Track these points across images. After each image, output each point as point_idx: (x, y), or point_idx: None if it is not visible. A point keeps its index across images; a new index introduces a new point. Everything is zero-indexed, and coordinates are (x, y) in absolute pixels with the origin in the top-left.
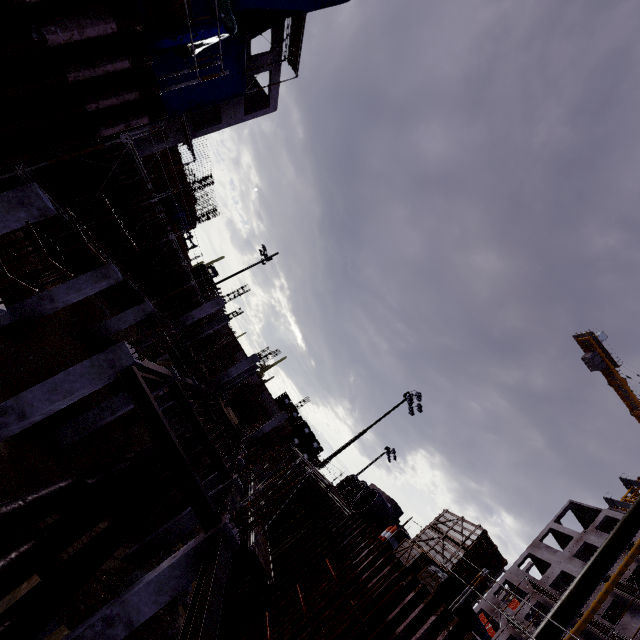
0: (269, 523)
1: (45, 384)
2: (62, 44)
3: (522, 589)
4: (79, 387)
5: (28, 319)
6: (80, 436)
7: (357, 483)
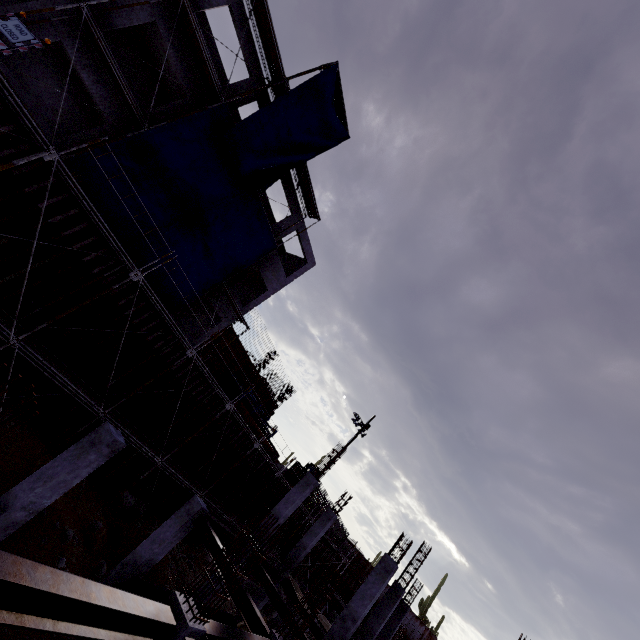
0: None
1: None
2: None
3: None
4: None
5: None
6: None
7: None
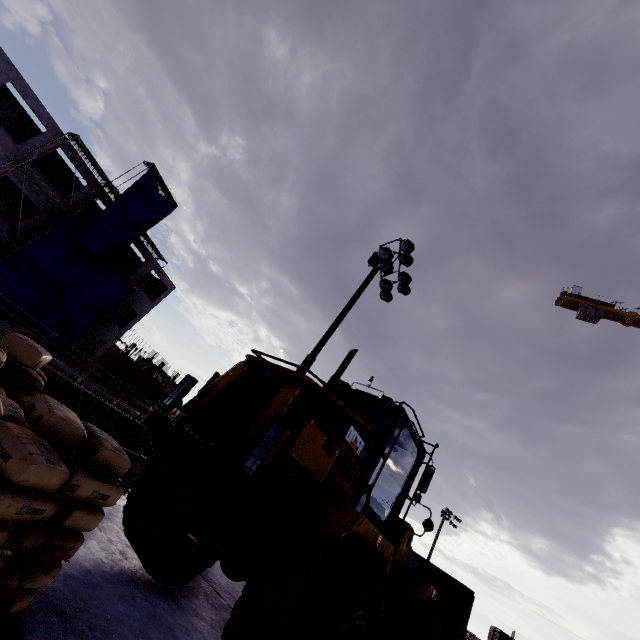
0: None
1: None
2: None
3: None
4: None
5: None
6: None
7: None
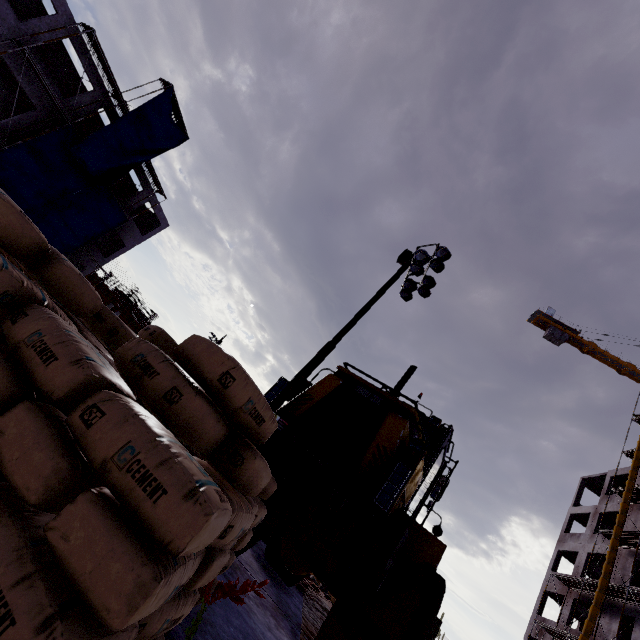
0: None
1: None
2: None
3: (559, 593)
4: None
5: None
6: None
7: None
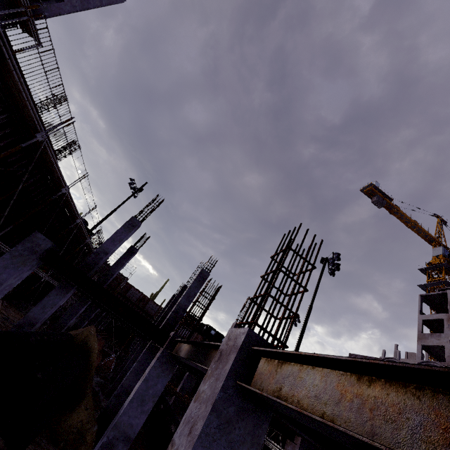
0: None
1: None
2: None
3: None
4: None
5: None
6: None
7: None
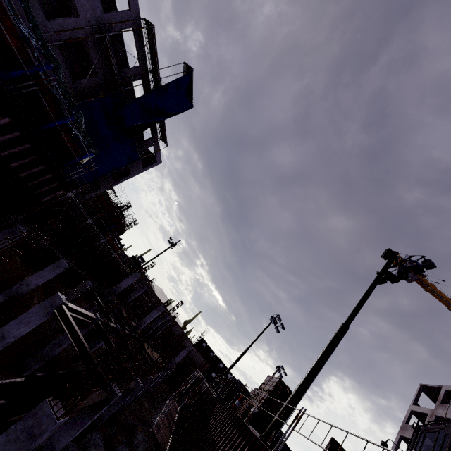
0: (165, 412)
1: (16, 320)
2: (25, 175)
3: None
4: (34, 319)
5: (13, 298)
6: (39, 364)
7: (231, 381)
